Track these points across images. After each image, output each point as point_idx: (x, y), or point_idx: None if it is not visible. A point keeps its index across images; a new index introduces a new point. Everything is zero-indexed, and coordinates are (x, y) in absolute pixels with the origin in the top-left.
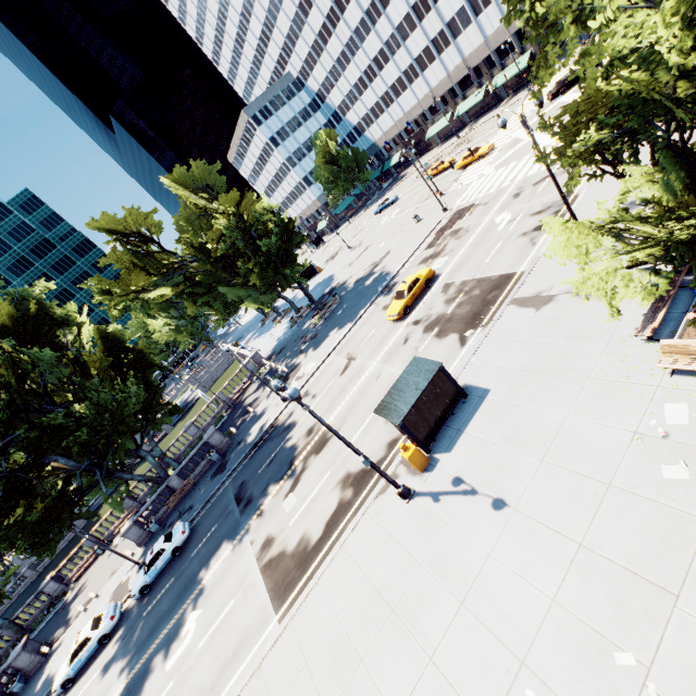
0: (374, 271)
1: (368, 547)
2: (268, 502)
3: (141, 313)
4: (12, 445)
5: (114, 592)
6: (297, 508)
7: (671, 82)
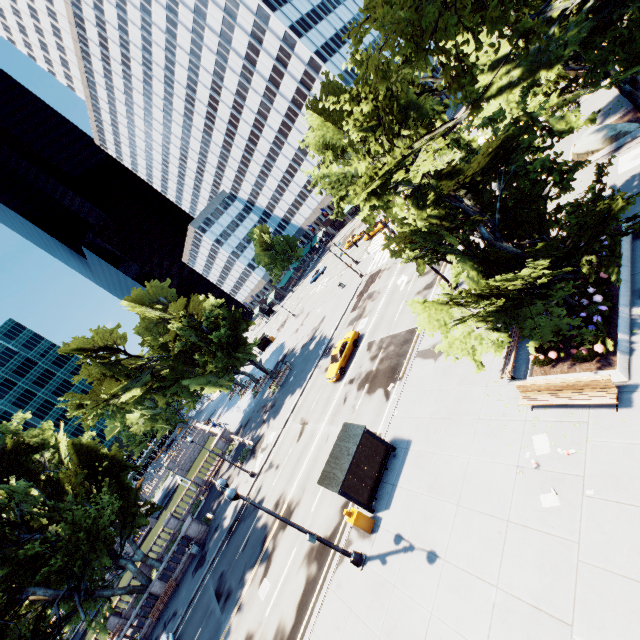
0: (315, 336)
1: (334, 627)
2: (245, 593)
3: (113, 418)
4: None
5: None
6: (271, 594)
7: (439, 223)
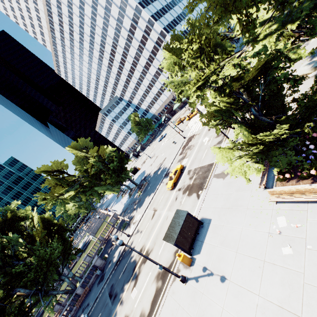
0: (160, 167)
1: (170, 314)
2: (124, 295)
3: (60, 205)
4: None
5: None
6: (137, 296)
7: (230, 106)
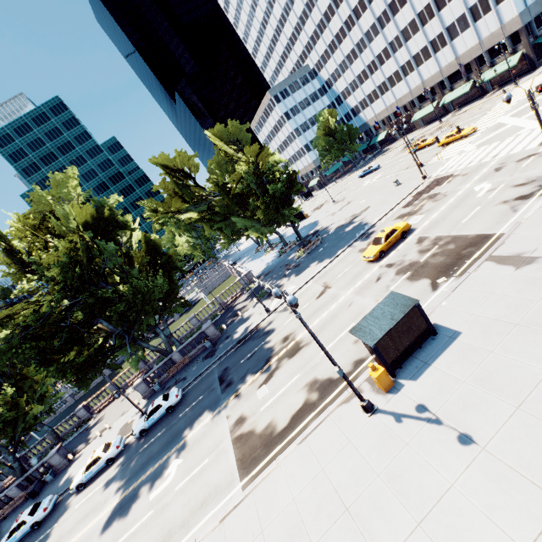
0: (354, 221)
1: (328, 446)
2: (244, 388)
3: (174, 228)
4: (76, 305)
5: (122, 428)
6: (268, 398)
7: None
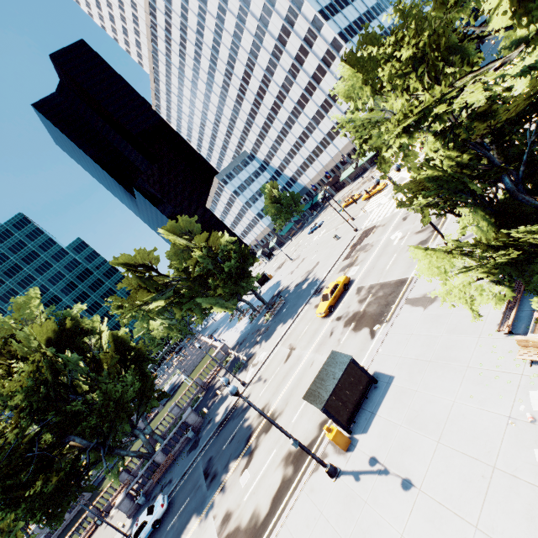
0: (308, 277)
1: (304, 524)
2: (228, 478)
3: (142, 320)
4: (44, 428)
5: None
6: (250, 484)
7: (460, 170)
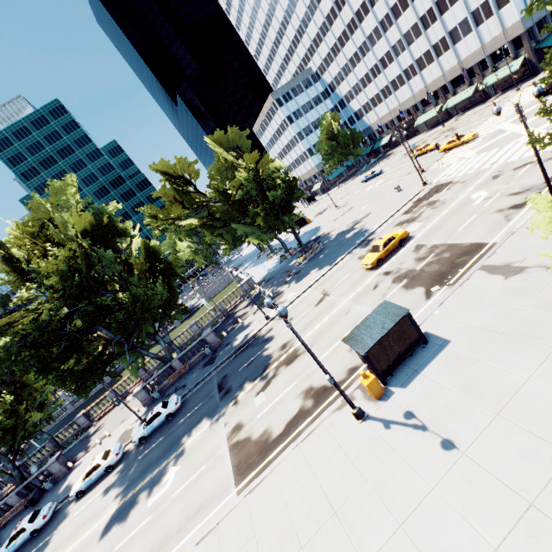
0: (355, 227)
1: (320, 452)
2: (242, 395)
3: (174, 235)
4: (75, 313)
5: (121, 435)
6: (265, 405)
7: None
